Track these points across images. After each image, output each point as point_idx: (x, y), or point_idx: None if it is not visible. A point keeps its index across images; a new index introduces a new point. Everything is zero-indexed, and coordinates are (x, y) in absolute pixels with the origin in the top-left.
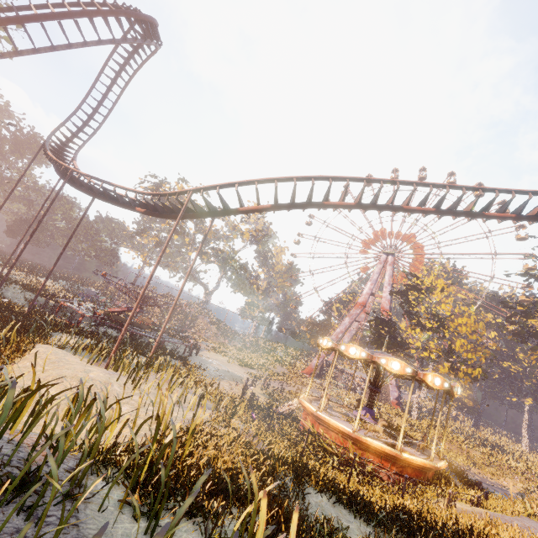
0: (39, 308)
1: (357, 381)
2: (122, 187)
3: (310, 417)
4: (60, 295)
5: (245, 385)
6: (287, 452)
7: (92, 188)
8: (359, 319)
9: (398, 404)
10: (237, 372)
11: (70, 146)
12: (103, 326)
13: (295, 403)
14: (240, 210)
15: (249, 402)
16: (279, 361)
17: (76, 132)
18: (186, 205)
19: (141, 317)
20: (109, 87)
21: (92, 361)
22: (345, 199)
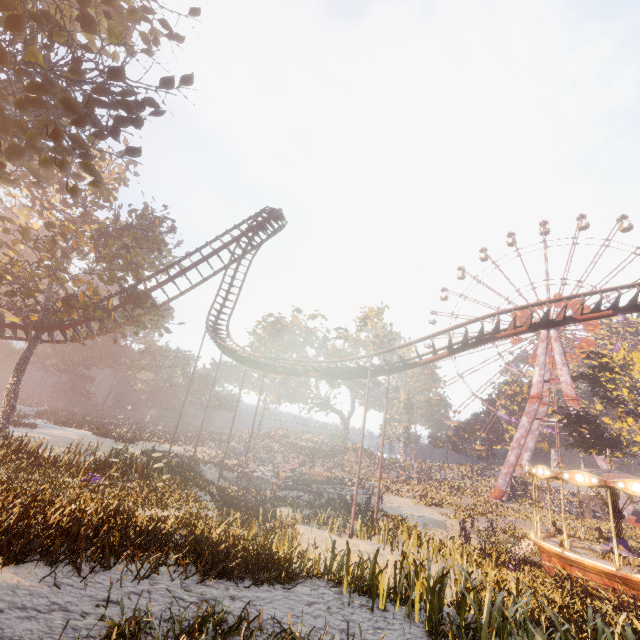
0: (232, 483)
1: (567, 497)
2: (297, 360)
3: (555, 559)
4: (231, 463)
5: (466, 532)
6: (566, 600)
7: (265, 365)
8: (538, 415)
9: (639, 521)
10: (432, 516)
11: (220, 324)
12: (291, 490)
13: (527, 545)
14: (420, 363)
15: (481, 551)
16: (456, 488)
17: (221, 309)
18: (370, 370)
19: (308, 470)
20: (239, 262)
21: (340, 534)
22: (515, 327)
